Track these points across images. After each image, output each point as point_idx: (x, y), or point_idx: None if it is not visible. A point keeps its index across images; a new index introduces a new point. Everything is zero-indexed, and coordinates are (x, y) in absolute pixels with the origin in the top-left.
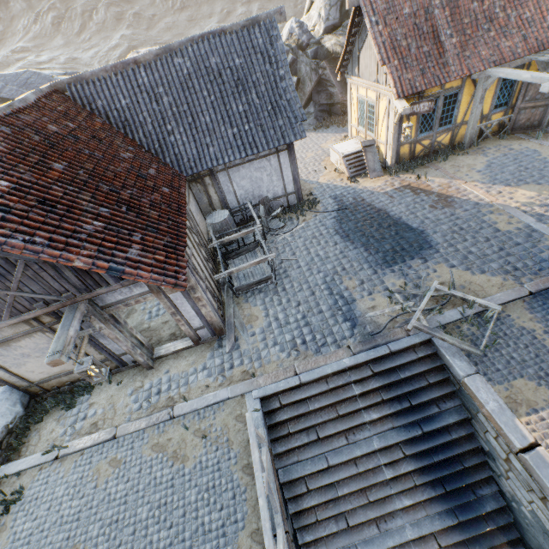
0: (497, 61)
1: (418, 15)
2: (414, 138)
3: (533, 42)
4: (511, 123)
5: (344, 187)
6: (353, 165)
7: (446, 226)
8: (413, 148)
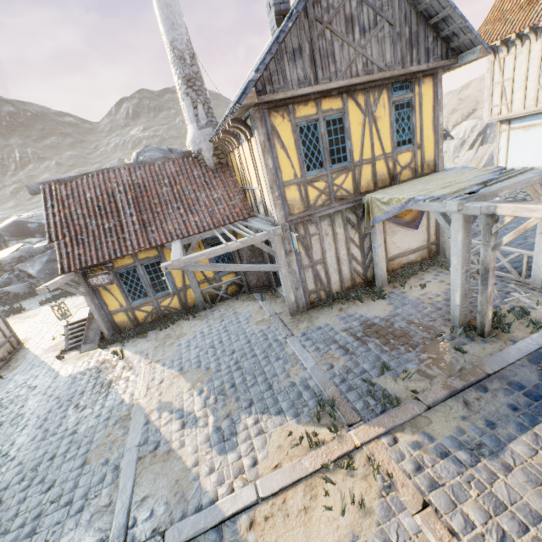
0: (183, 233)
1: (101, 198)
2: (128, 305)
3: (220, 217)
4: (245, 283)
5: (46, 365)
6: (75, 335)
7: (43, 450)
8: (133, 315)
